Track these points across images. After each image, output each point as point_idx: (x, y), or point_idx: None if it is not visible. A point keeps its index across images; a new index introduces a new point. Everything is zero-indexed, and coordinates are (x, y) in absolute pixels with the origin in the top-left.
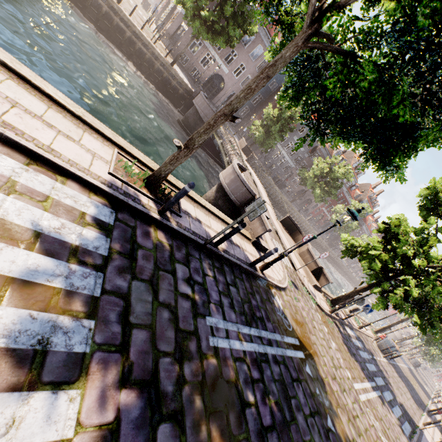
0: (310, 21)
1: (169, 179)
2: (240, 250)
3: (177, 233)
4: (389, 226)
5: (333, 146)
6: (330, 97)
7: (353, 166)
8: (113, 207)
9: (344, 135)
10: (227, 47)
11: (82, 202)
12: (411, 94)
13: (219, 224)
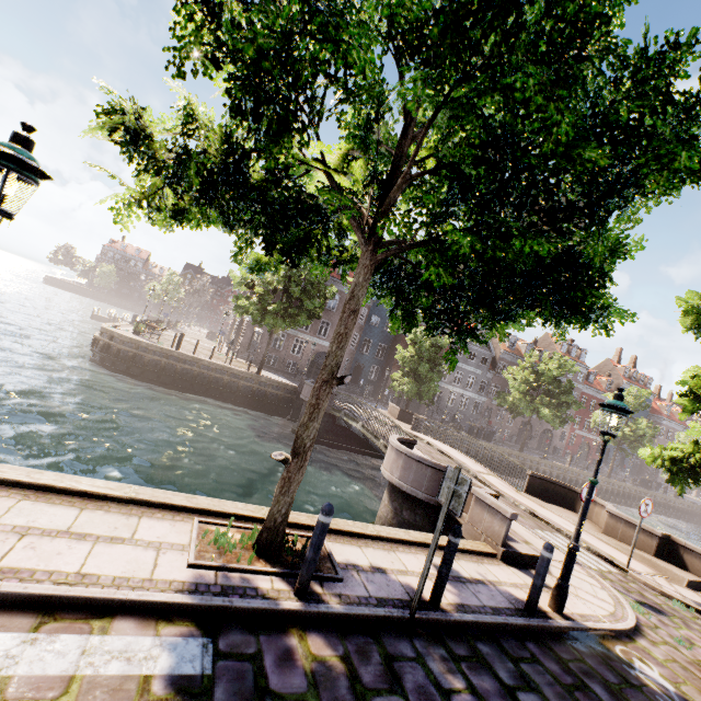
0: (364, 240)
1: (297, 520)
2: (488, 587)
3: (349, 620)
4: (696, 394)
5: (500, 338)
6: (443, 288)
7: (562, 351)
8: (207, 631)
9: (501, 316)
10: (314, 321)
11: (143, 652)
12: (529, 228)
13: (421, 554)
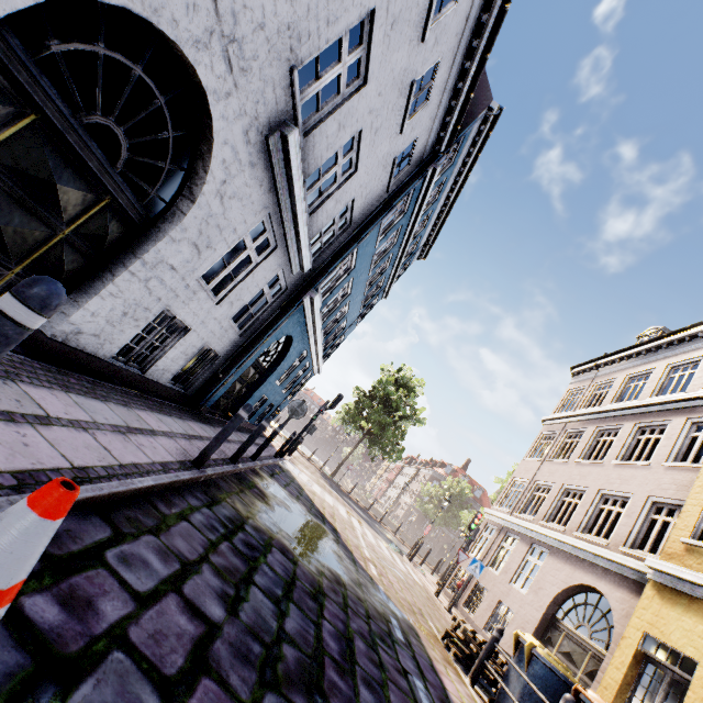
0: None
1: None
2: None
3: None
4: None
5: None
6: None
7: None
8: None
9: None
10: None
11: None
12: None
13: None
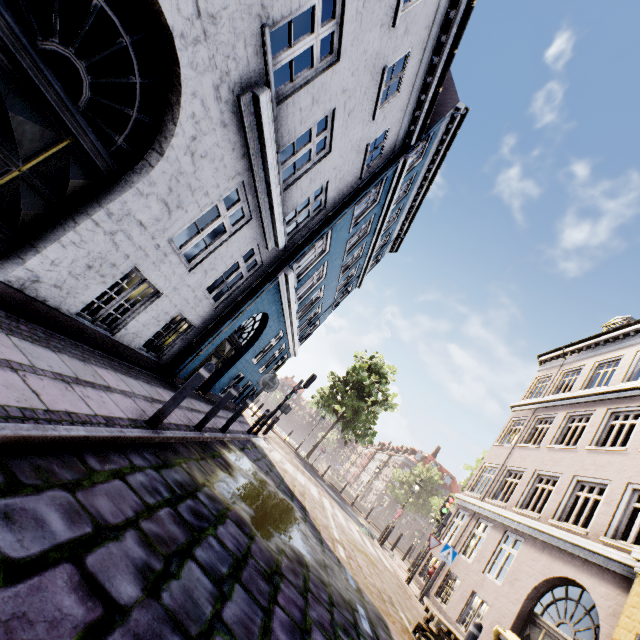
0: None
1: None
2: None
3: None
4: None
5: None
6: None
7: None
8: None
9: None
10: None
11: None
12: None
13: None
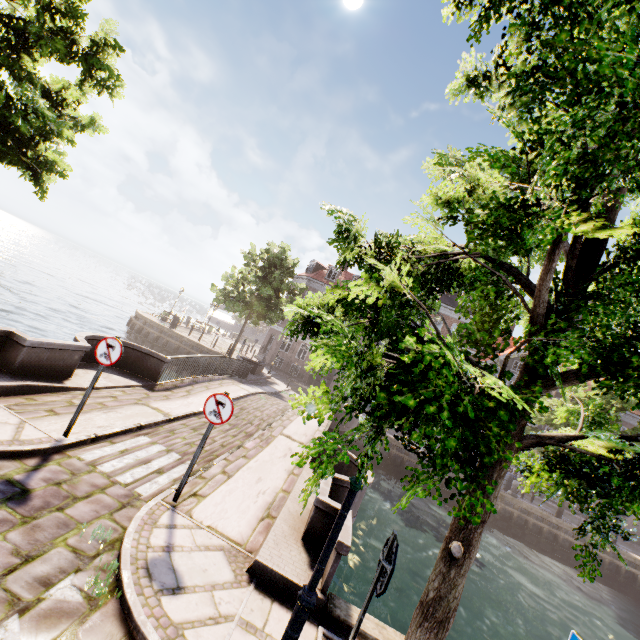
0: None
1: None
2: None
3: None
4: None
5: None
6: None
7: None
8: None
9: None
10: None
11: None
12: None
13: None
